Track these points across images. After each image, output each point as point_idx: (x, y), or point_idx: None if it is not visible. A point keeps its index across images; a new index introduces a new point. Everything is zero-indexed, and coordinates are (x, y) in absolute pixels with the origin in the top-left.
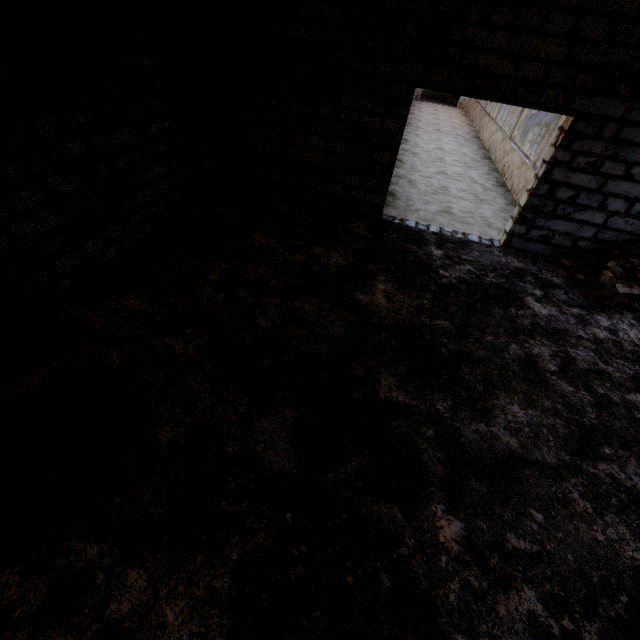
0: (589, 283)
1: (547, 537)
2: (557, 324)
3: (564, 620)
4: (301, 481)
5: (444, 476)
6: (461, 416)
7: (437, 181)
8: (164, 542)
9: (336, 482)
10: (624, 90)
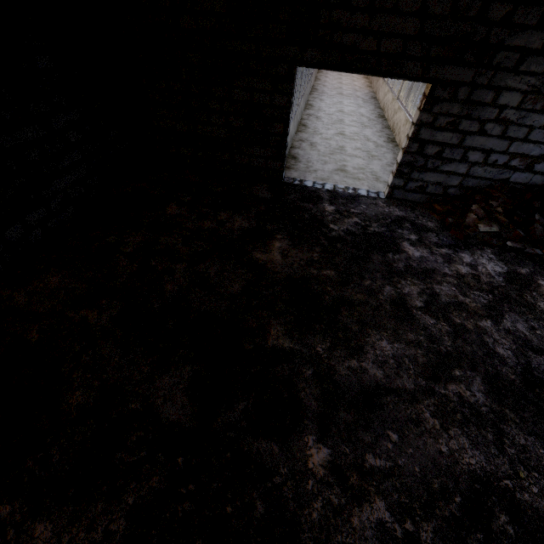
0: (457, 225)
1: (399, 454)
2: (427, 264)
3: (406, 523)
4: (193, 428)
5: (317, 410)
6: (337, 355)
7: (335, 142)
8: (69, 495)
9: (224, 425)
10: (471, 58)
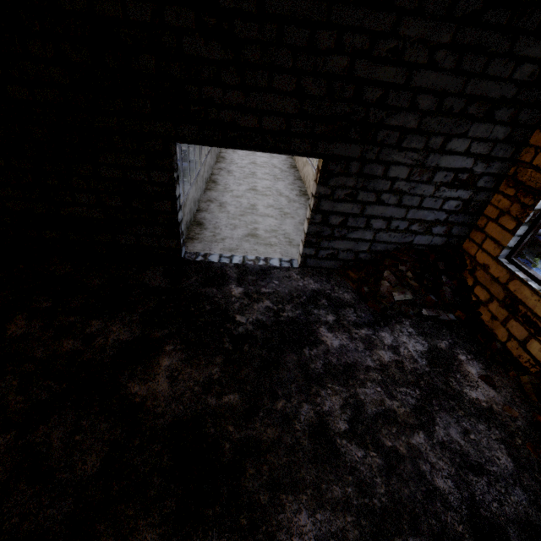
0: (373, 295)
1: None
2: (347, 357)
3: None
4: None
5: None
6: None
7: (247, 199)
8: None
9: None
10: (355, 135)
